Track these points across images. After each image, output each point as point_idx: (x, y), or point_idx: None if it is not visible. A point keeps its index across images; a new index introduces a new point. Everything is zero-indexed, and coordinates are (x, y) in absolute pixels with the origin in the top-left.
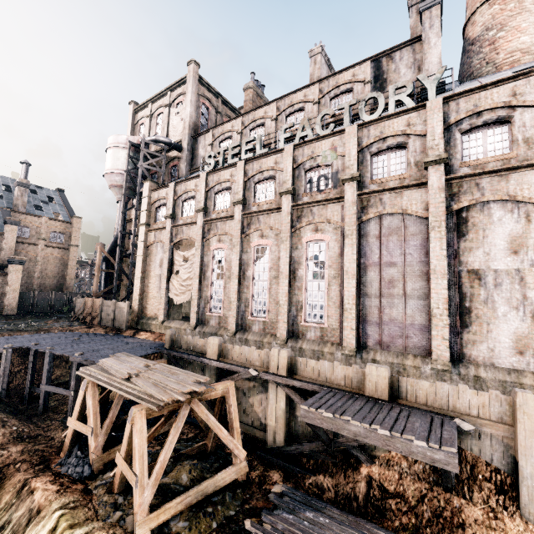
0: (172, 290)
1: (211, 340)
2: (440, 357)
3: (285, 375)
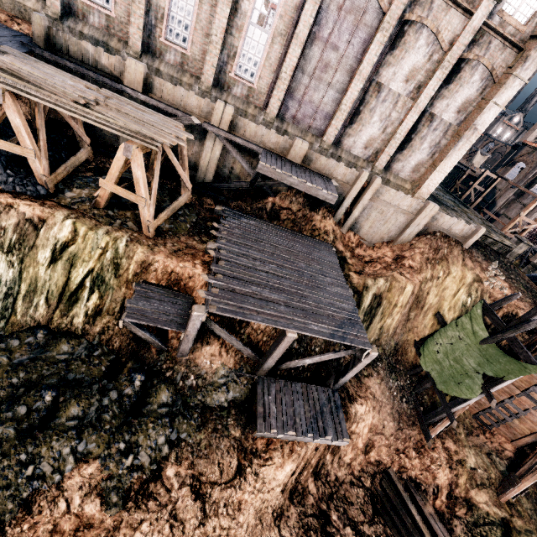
0: None
1: (132, 64)
2: (328, 140)
3: (227, 131)
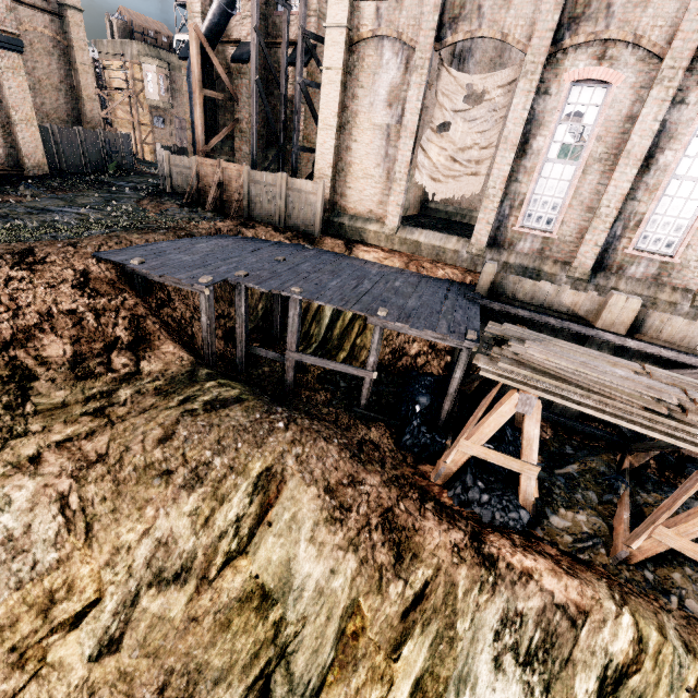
0: (423, 168)
1: (619, 301)
2: None
3: None
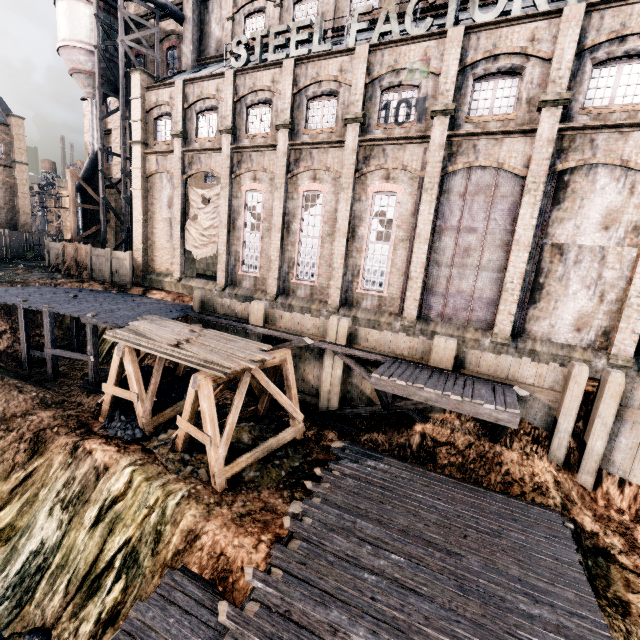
0: (189, 241)
1: (255, 305)
2: (501, 331)
3: (344, 345)
